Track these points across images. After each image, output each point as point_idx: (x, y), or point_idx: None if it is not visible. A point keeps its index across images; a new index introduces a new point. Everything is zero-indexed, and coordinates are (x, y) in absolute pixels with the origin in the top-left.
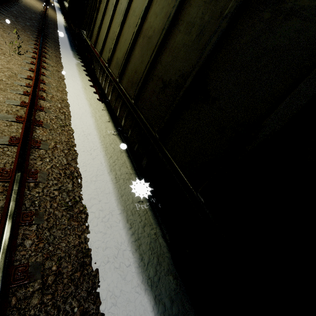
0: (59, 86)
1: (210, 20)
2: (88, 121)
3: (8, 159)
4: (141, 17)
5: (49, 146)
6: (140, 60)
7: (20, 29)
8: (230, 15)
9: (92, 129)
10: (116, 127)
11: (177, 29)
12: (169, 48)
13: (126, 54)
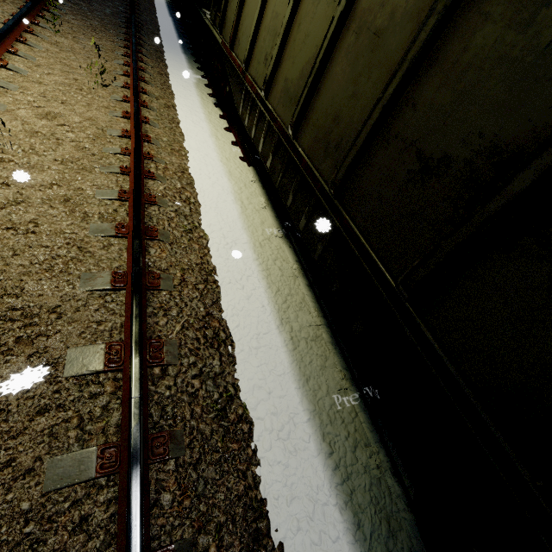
0: (172, 141)
1: None
2: (230, 212)
3: (114, 321)
4: None
5: (174, 282)
6: (349, 91)
7: (99, 28)
8: None
9: (238, 229)
10: (280, 220)
11: (479, 10)
12: (443, 67)
13: (310, 74)
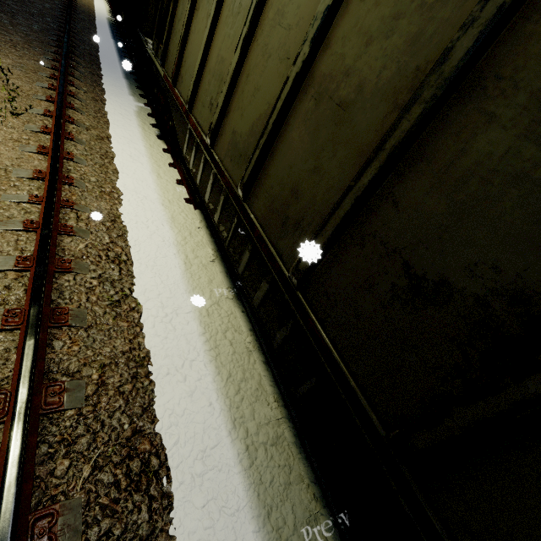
0: (103, 181)
1: None
2: (171, 270)
3: None
4: (311, 37)
5: (87, 390)
6: (309, 164)
7: (21, 44)
8: None
9: (180, 293)
10: (230, 276)
11: (479, 107)
12: (433, 166)
13: (262, 135)
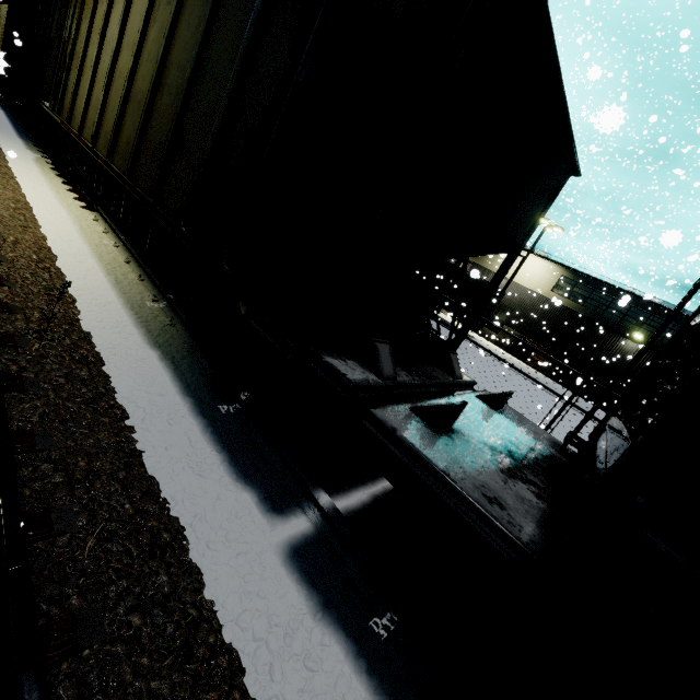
0: (6, 184)
1: (182, 83)
2: (68, 227)
3: None
4: (127, 79)
5: (8, 239)
6: (132, 129)
7: None
8: (188, 79)
9: (75, 236)
10: (119, 238)
11: (162, 92)
12: (157, 111)
13: (115, 125)
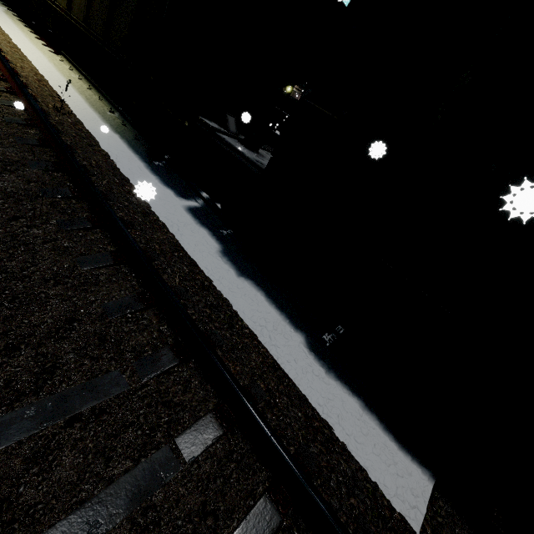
0: None
1: None
2: (47, 63)
3: None
4: None
5: (17, 65)
6: None
7: None
8: None
9: (53, 69)
10: (81, 74)
11: None
12: None
13: None
